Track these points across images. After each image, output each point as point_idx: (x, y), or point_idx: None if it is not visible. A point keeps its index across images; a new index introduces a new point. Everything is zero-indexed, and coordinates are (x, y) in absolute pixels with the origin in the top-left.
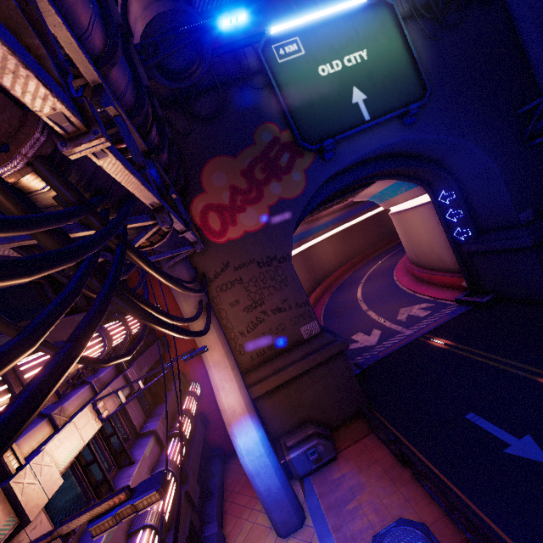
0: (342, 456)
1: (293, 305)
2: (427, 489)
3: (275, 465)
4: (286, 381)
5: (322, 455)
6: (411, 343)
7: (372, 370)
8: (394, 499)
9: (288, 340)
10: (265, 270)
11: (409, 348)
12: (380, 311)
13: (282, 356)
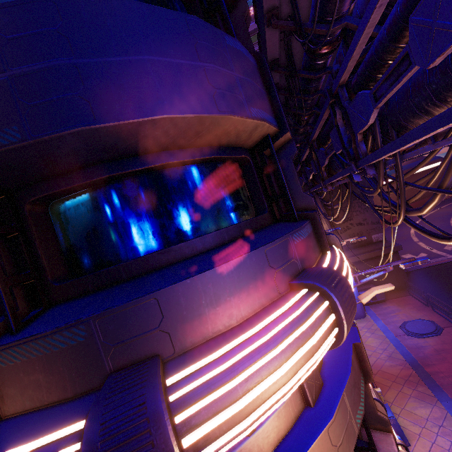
0: (388, 301)
1: (369, 222)
2: (438, 312)
3: (355, 288)
4: (359, 260)
5: (377, 297)
6: (451, 262)
7: (415, 272)
8: (417, 314)
9: (363, 241)
10: (355, 202)
11: (448, 264)
12: (429, 243)
13: (358, 249)
